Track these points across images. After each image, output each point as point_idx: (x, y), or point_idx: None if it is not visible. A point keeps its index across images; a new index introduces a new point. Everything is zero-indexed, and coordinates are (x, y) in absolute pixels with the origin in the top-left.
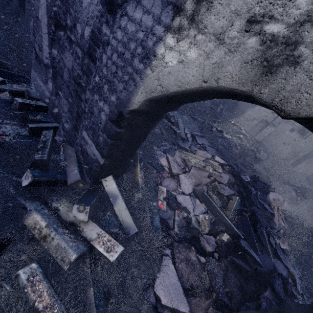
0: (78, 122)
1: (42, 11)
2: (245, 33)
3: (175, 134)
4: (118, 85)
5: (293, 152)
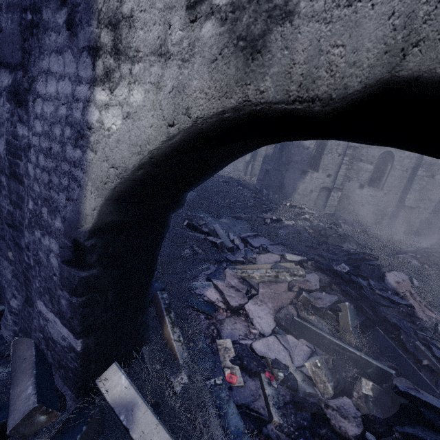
0: (29, 289)
1: None
2: (193, 25)
3: (217, 247)
4: (58, 199)
5: (379, 211)
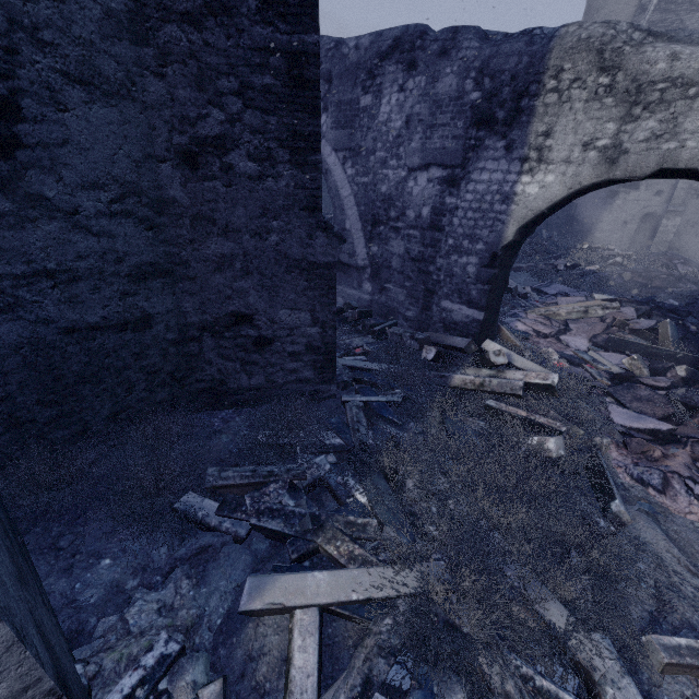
0: (428, 299)
1: (352, 220)
2: (585, 152)
3: (511, 293)
4: (481, 233)
5: None
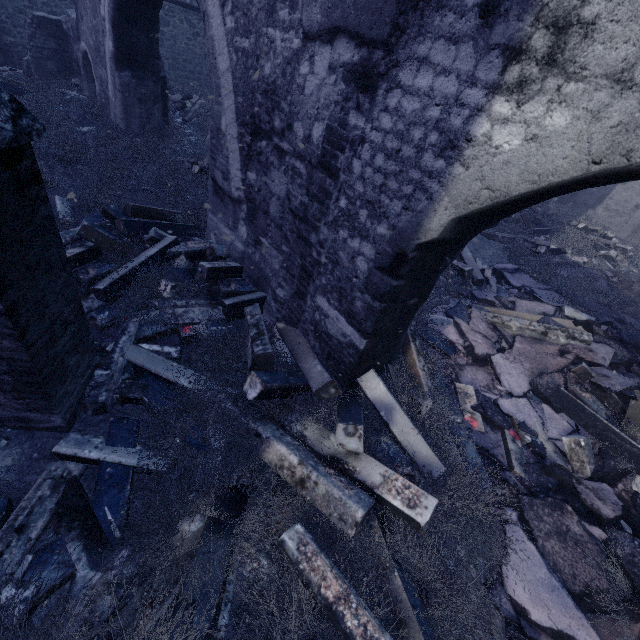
0: (304, 283)
1: (228, 118)
2: None
3: (462, 275)
4: (389, 205)
5: None
